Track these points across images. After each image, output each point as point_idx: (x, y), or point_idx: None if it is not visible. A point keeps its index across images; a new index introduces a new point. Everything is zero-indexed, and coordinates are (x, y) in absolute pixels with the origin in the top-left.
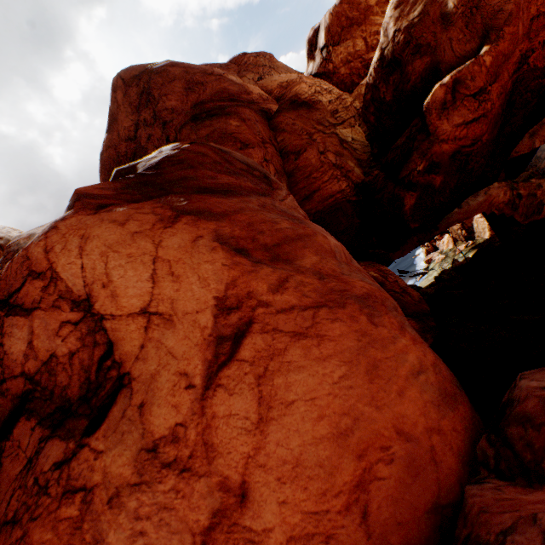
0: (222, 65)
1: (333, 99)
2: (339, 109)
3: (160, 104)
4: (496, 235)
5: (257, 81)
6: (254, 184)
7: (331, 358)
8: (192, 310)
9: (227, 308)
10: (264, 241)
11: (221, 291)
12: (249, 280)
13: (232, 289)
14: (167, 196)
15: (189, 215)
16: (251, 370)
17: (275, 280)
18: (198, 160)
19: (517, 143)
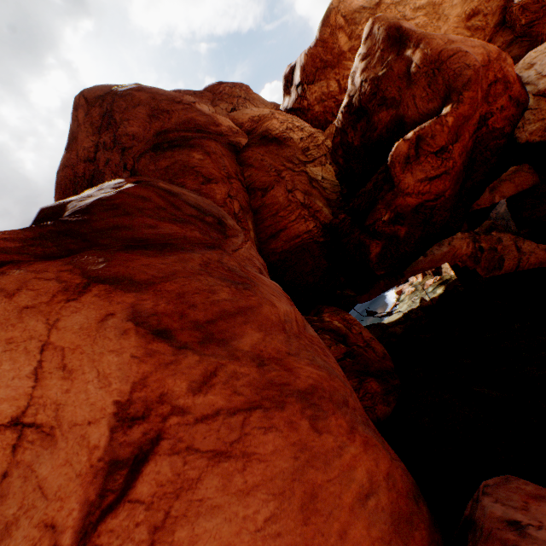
0: (196, 92)
1: (305, 136)
2: (310, 147)
3: (121, 128)
4: (461, 283)
5: (230, 111)
6: (203, 233)
7: (258, 490)
8: (82, 420)
9: (130, 418)
10: (195, 317)
11: (125, 393)
12: (164, 377)
13: (139, 390)
14: (84, 254)
15: (103, 283)
16: (146, 518)
17: (199, 375)
18: (138, 205)
19: (478, 196)
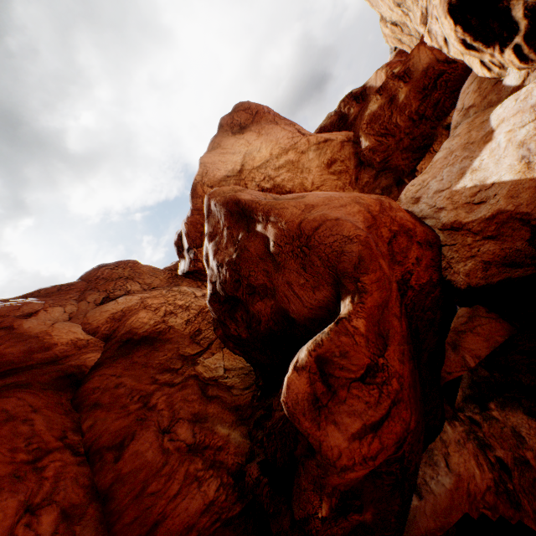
0: (64, 285)
1: (192, 315)
2: (202, 327)
3: None
4: None
5: (100, 302)
6: None
7: None
8: None
9: None
10: None
11: None
12: None
13: None
14: None
15: None
16: None
17: None
18: None
19: (441, 358)
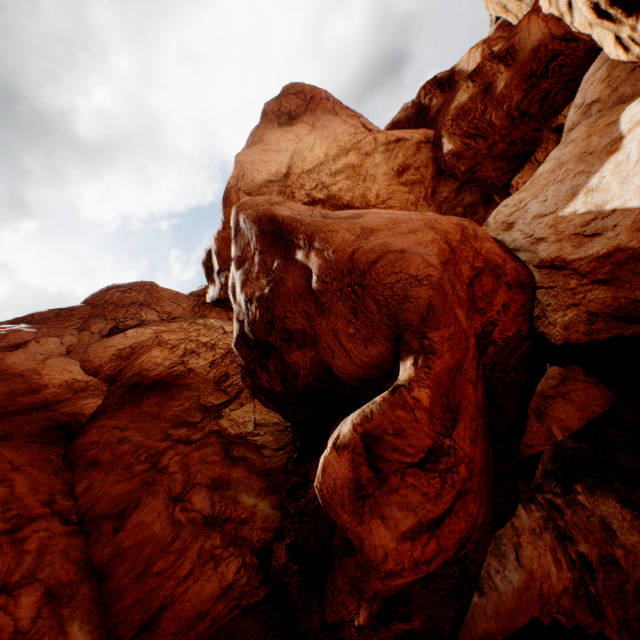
0: (64, 310)
1: (219, 356)
2: (230, 371)
3: None
4: None
5: (107, 333)
6: None
7: None
8: None
9: None
10: None
11: None
12: None
13: None
14: None
15: None
16: None
17: None
18: None
19: (522, 427)
